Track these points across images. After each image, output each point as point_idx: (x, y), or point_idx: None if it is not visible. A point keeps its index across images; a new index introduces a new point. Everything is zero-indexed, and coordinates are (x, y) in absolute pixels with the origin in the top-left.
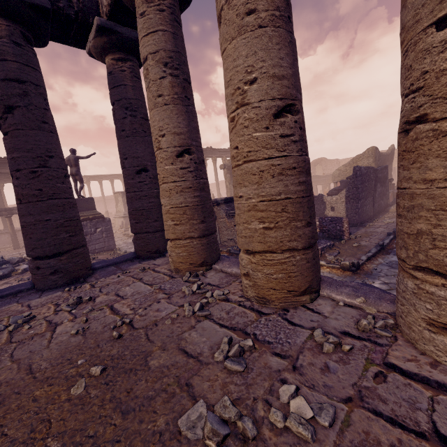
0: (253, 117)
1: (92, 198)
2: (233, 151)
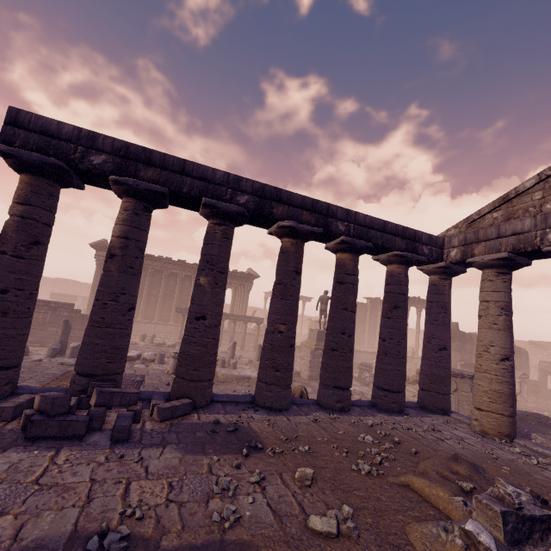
0: None
1: None
2: None
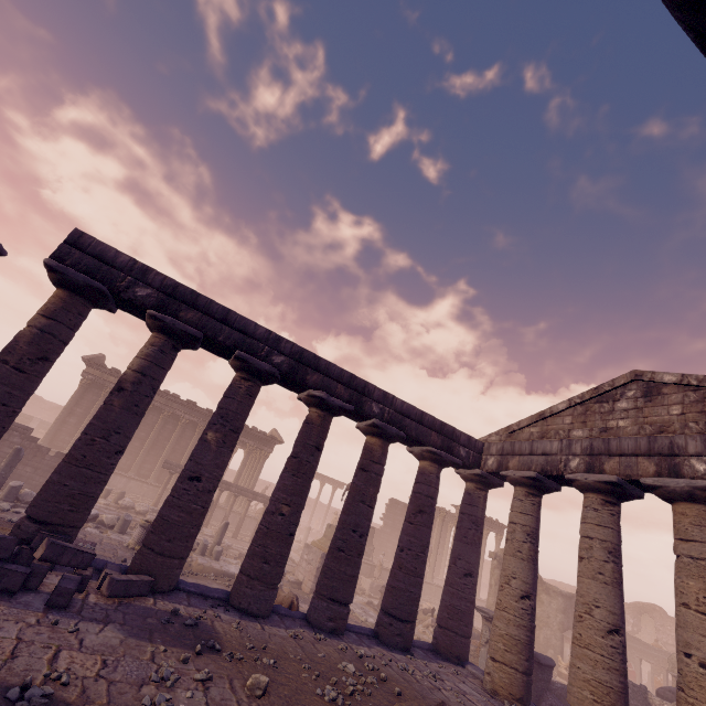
0: (595, 626)
1: None
2: (577, 634)
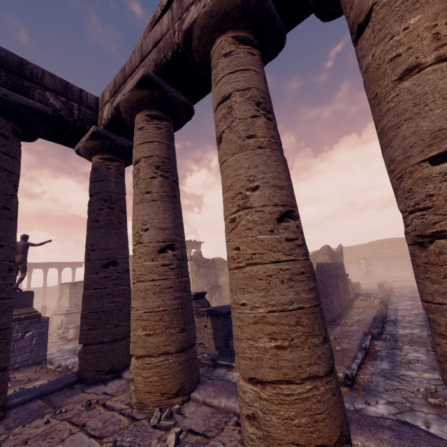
0: (257, 220)
1: (32, 292)
2: (233, 252)
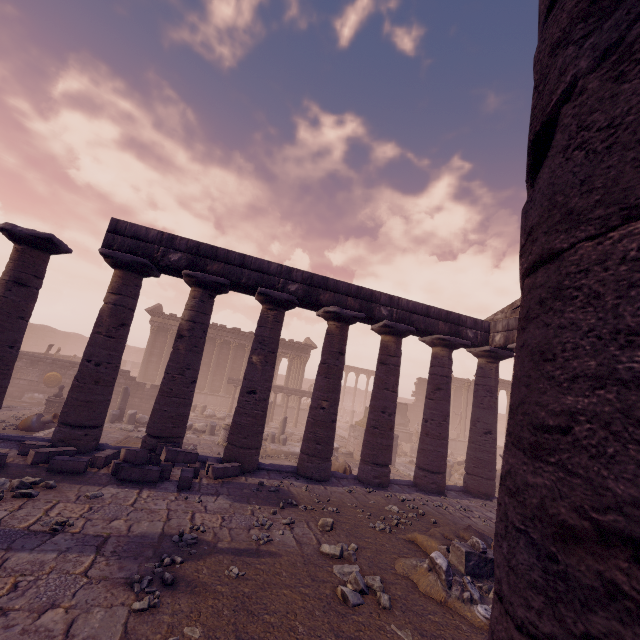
0: None
1: None
2: None
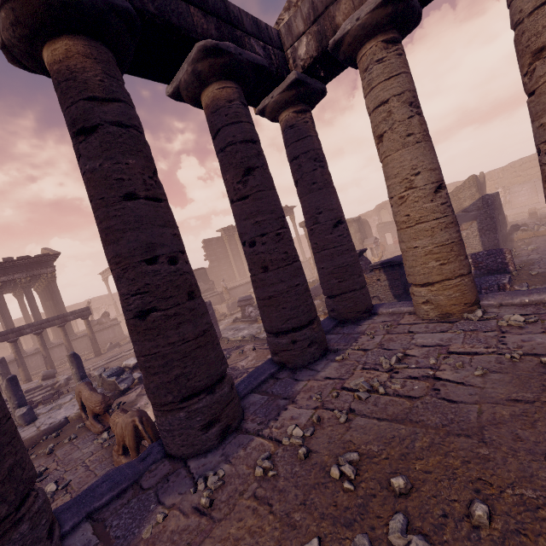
0: None
1: None
2: None
